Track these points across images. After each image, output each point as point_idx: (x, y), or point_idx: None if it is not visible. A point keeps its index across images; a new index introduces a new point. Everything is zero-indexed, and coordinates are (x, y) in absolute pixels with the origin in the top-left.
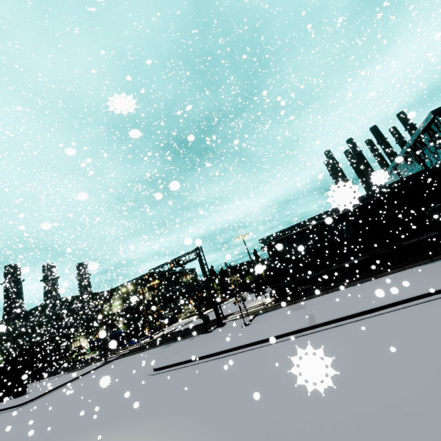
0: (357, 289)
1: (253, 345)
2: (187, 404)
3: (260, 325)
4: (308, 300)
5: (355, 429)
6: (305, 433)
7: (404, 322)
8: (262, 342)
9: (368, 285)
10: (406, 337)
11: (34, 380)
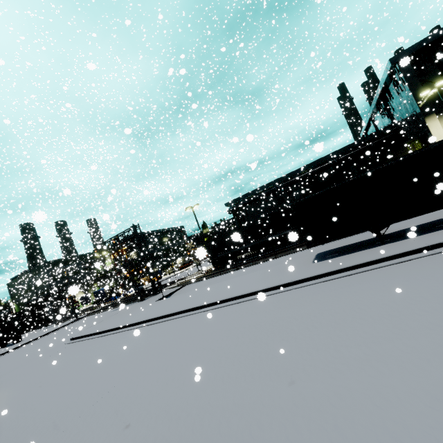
0: (253, 269)
1: (126, 327)
2: (27, 383)
3: (160, 303)
4: (222, 275)
5: (14, 435)
6: (4, 431)
7: (189, 328)
8: (131, 326)
9: (262, 266)
10: (161, 348)
11: (37, 327)
